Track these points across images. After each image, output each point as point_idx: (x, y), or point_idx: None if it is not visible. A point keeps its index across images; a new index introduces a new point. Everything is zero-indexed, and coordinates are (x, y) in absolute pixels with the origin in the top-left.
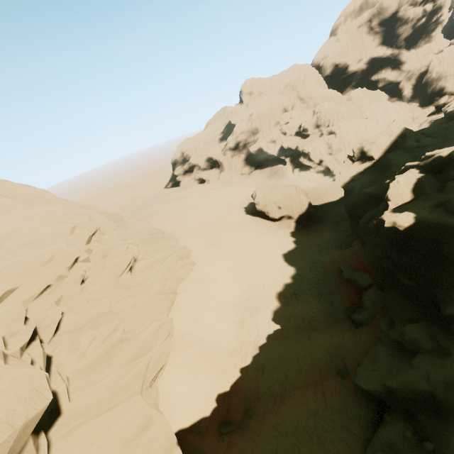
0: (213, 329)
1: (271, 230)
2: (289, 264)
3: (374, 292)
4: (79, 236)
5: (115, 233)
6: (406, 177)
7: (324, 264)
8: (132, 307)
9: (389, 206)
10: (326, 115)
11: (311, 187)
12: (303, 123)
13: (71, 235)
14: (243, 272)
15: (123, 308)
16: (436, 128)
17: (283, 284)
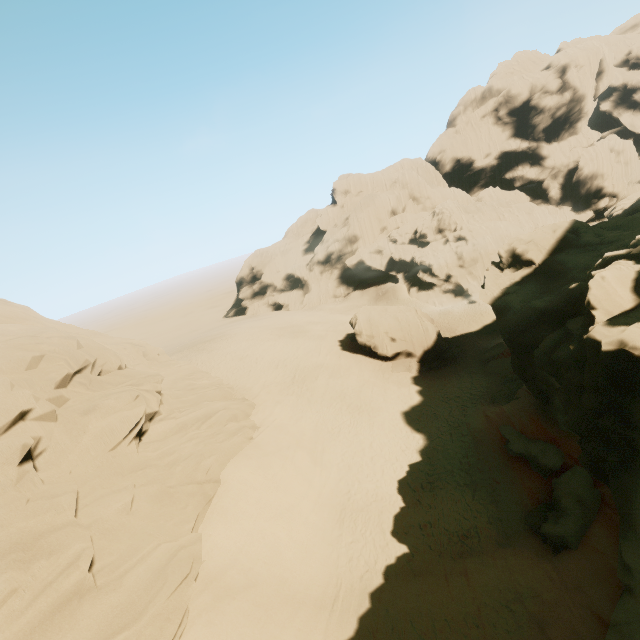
0: (282, 555)
1: (381, 373)
2: (413, 428)
3: (576, 480)
4: (45, 373)
5: (122, 373)
6: (616, 270)
7: (473, 428)
8: (123, 512)
9: (597, 318)
10: (451, 217)
11: (436, 312)
12: (419, 227)
13: (28, 370)
14: (338, 442)
15: (103, 515)
16: (620, 220)
17: (407, 465)
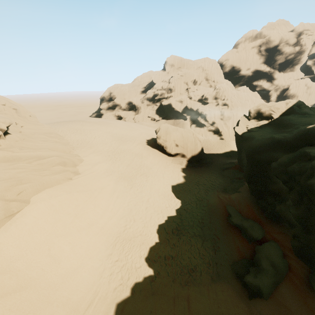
0: (60, 263)
1: (165, 162)
2: (176, 196)
3: (272, 250)
4: None
5: None
6: None
7: (210, 203)
8: None
9: None
10: (224, 92)
11: (202, 139)
12: (205, 93)
13: None
14: (129, 194)
15: None
16: None
17: (166, 216)
